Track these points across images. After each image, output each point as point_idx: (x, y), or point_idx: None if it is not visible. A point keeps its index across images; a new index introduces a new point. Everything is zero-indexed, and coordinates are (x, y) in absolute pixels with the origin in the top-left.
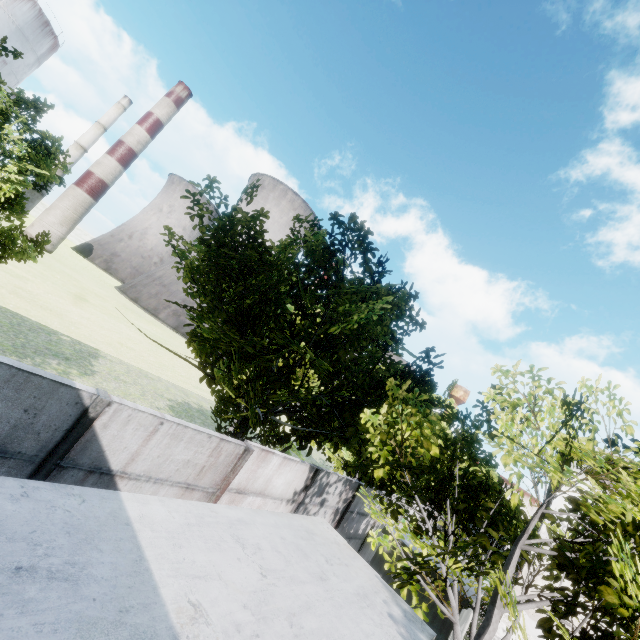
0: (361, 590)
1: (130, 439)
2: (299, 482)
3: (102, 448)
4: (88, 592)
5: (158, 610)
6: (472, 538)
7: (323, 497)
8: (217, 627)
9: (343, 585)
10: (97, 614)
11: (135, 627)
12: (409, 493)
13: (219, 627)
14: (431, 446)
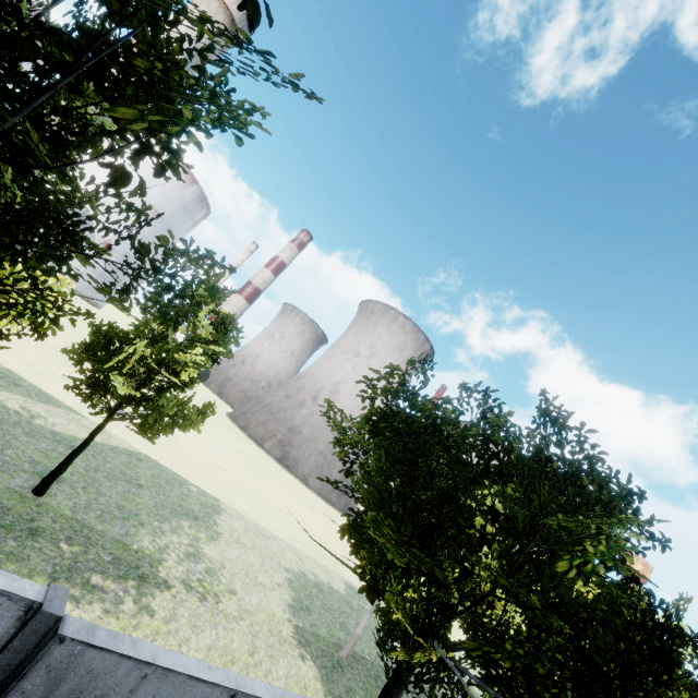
0: None
1: None
2: None
3: None
4: None
5: None
6: None
7: None
8: None
9: None
10: None
11: None
12: None
13: None
14: None
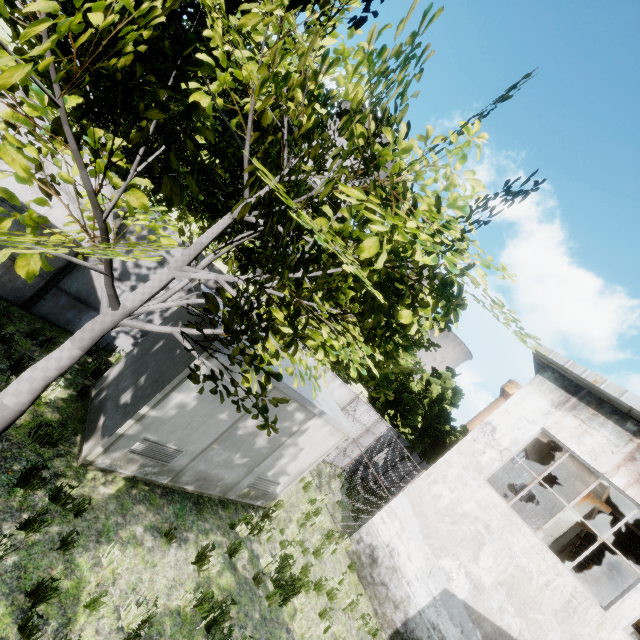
0: None
1: None
2: None
3: None
4: None
5: None
6: None
7: (161, 254)
8: None
9: None
10: None
11: None
12: None
13: None
14: None
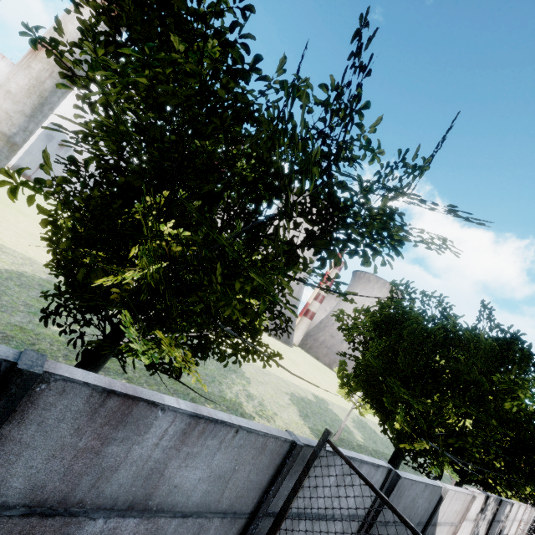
0: None
1: (445, 505)
2: (479, 506)
3: (438, 512)
4: None
5: None
6: None
7: (485, 513)
8: None
9: None
10: None
11: None
12: None
13: None
14: None
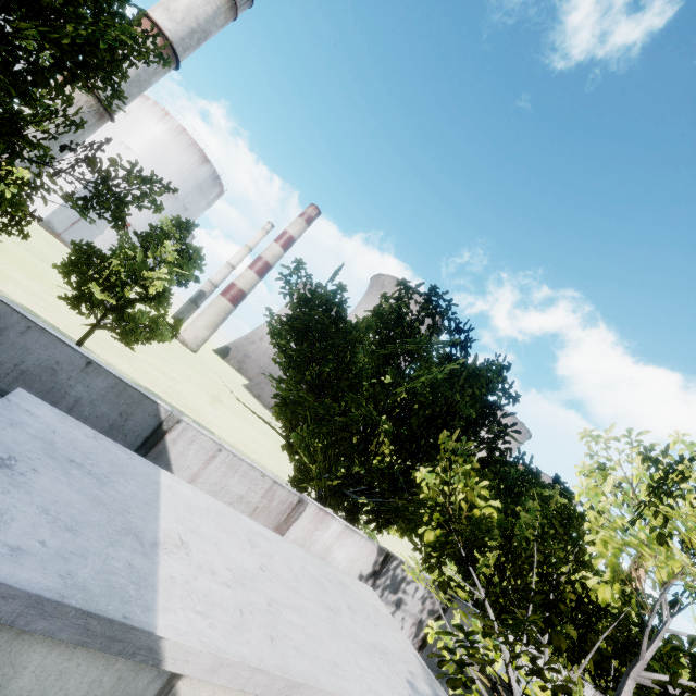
0: (381, 646)
1: (193, 459)
2: (365, 563)
3: (170, 461)
4: (108, 491)
5: (152, 526)
6: (520, 612)
7: (399, 596)
8: (194, 560)
9: (357, 629)
10: (108, 502)
11: (130, 521)
12: (453, 554)
13: (196, 561)
14: (474, 496)
